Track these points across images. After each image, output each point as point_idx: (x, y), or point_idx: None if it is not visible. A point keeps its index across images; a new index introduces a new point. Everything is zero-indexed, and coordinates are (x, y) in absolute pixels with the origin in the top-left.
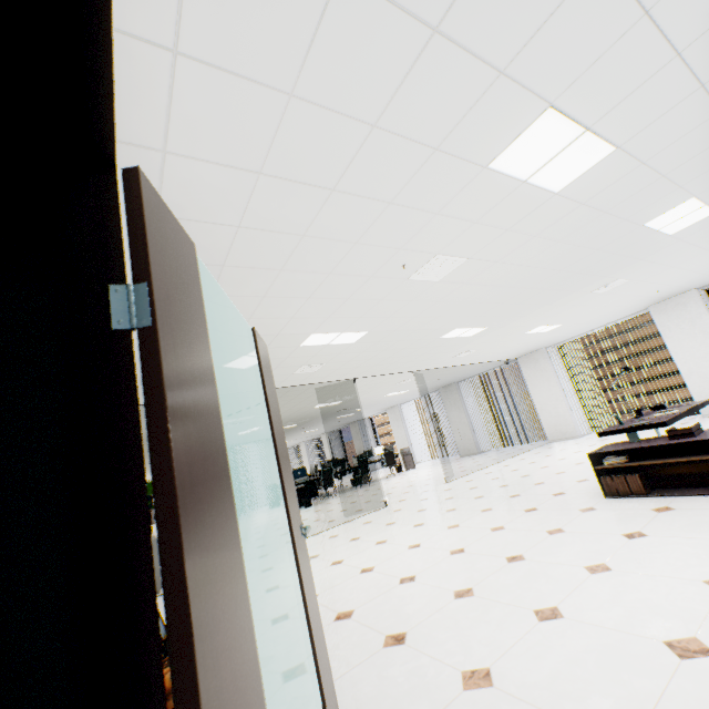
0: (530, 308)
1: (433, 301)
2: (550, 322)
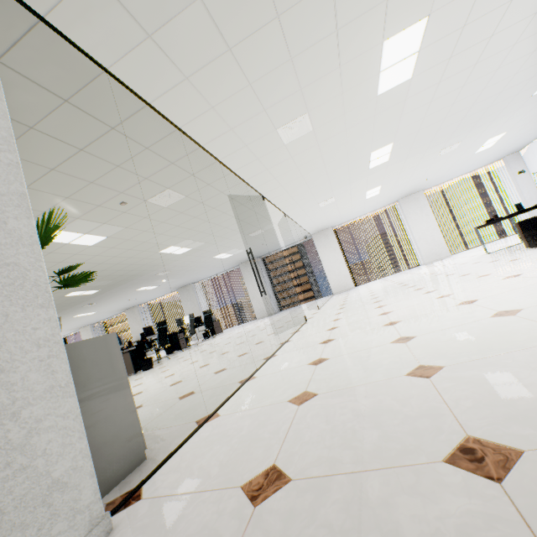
0: (423, 147)
1: (476, 61)
2: (385, 184)
